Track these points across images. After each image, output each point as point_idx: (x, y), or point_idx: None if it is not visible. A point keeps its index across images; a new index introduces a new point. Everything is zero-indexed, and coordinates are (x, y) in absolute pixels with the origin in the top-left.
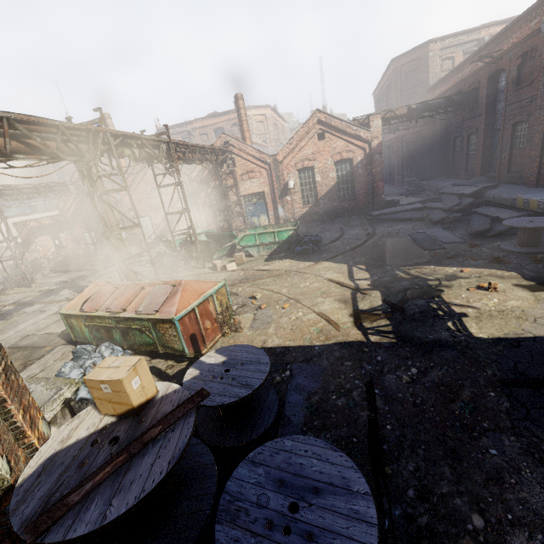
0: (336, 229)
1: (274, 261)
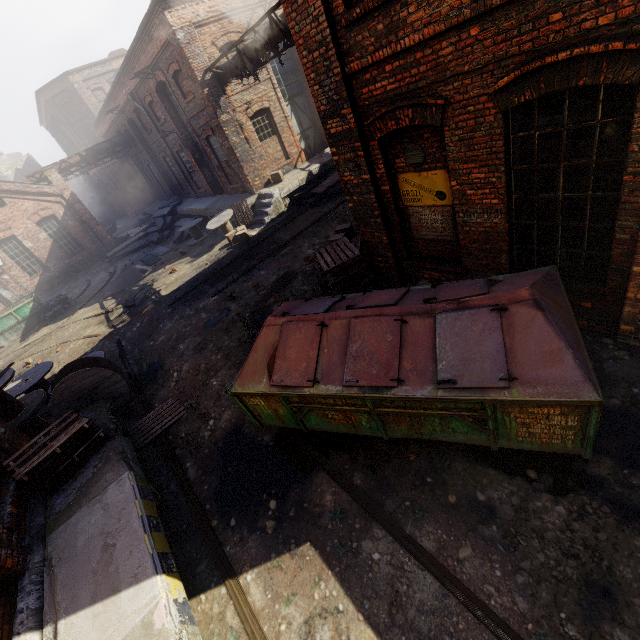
0: (82, 283)
1: (31, 335)
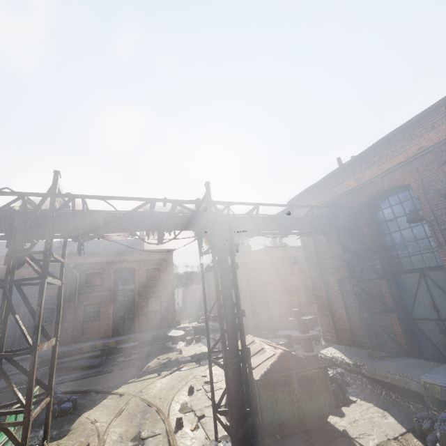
0: None
1: (83, 420)
